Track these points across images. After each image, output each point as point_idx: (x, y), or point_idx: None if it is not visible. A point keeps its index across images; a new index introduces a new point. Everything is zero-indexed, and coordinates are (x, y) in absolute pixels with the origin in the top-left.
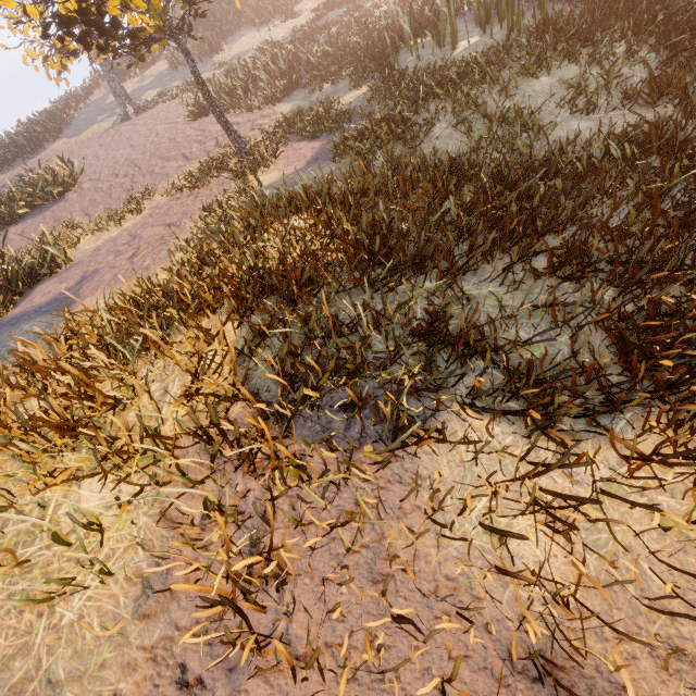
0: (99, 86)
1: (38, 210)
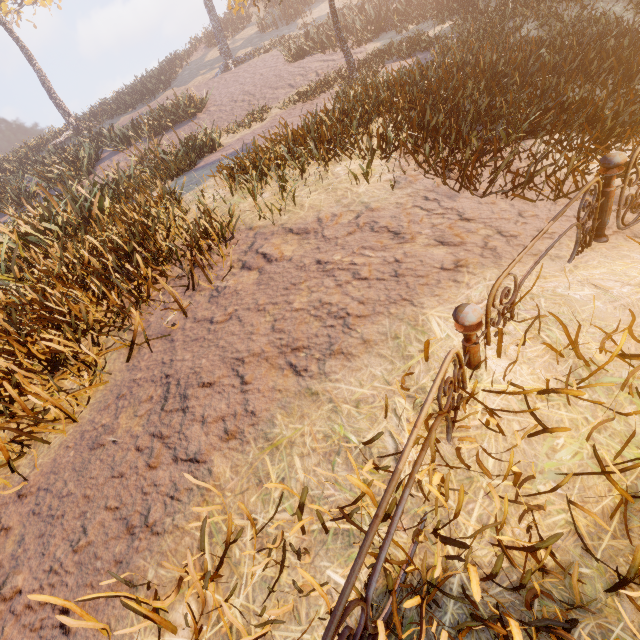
0: (197, 49)
1: (178, 126)
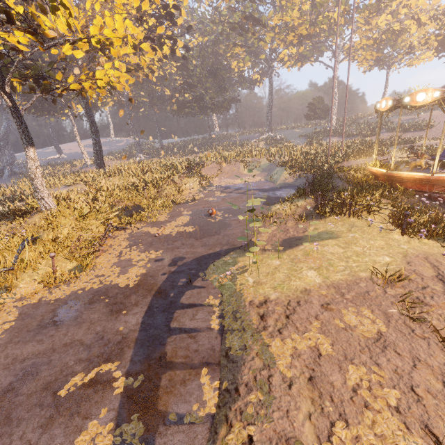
0: None
1: (414, 131)
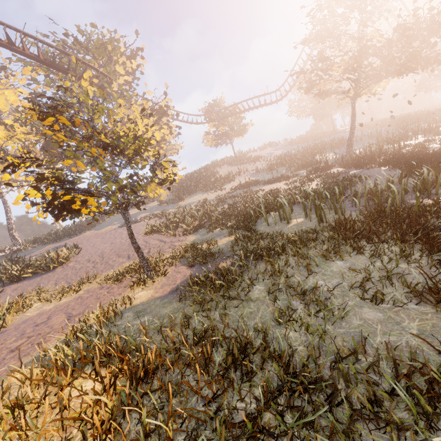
0: None
1: (36, 275)
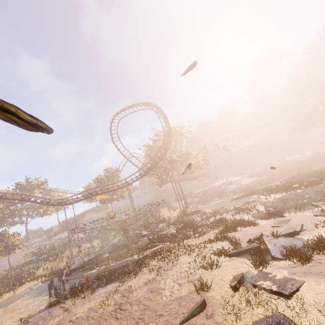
0: (34, 237)
1: None
